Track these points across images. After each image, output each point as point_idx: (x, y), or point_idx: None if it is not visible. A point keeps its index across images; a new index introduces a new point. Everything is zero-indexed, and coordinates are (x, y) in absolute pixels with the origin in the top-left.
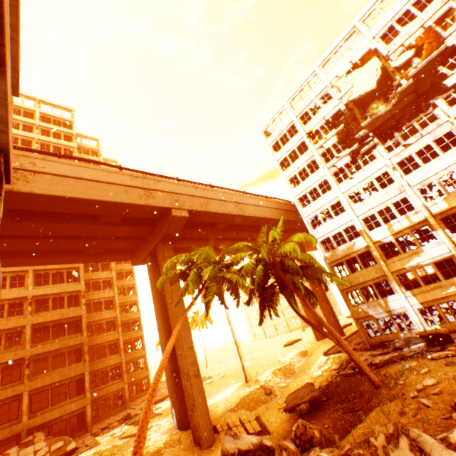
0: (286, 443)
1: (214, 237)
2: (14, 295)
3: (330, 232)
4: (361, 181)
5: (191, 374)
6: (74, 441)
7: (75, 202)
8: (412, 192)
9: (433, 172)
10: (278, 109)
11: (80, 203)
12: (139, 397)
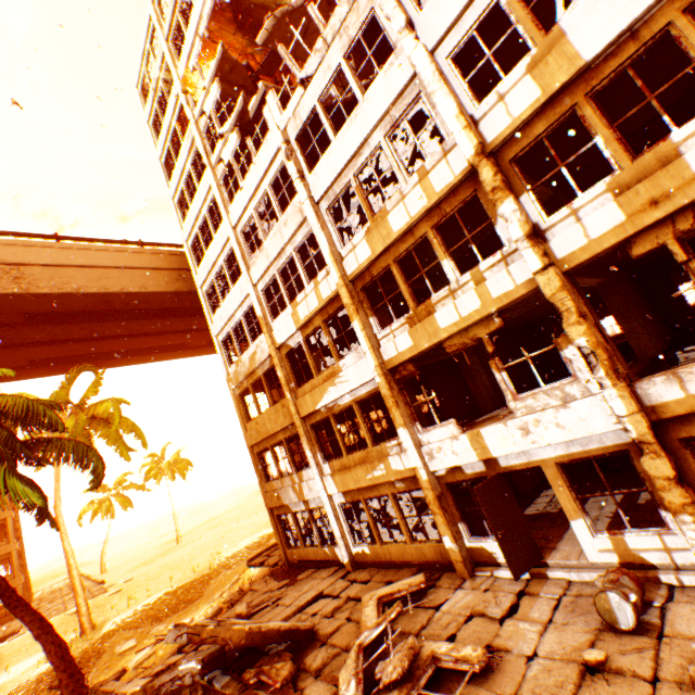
0: None
1: (22, 342)
2: None
3: (230, 321)
4: (255, 194)
5: None
6: None
7: None
8: (316, 218)
9: (347, 156)
10: (146, 25)
11: None
12: None
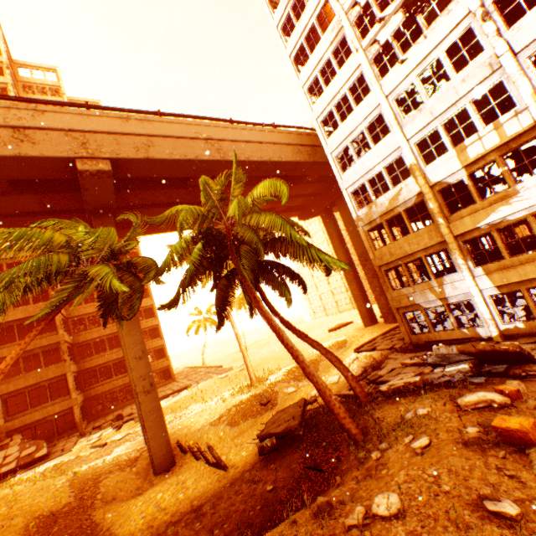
0: None
1: (199, 200)
2: None
3: (365, 175)
4: (420, 63)
5: (139, 391)
6: (46, 447)
7: None
8: (517, 66)
9: None
10: None
11: None
12: (160, 387)
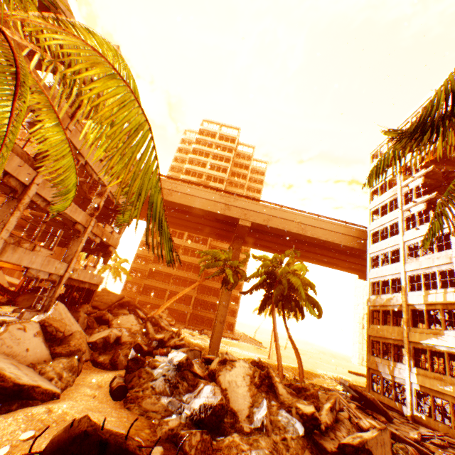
0: (161, 322)
1: (286, 245)
2: (177, 242)
3: (381, 277)
4: (423, 235)
5: (218, 320)
6: (174, 321)
7: (189, 207)
8: None
9: None
10: None
11: (191, 208)
12: (224, 332)
